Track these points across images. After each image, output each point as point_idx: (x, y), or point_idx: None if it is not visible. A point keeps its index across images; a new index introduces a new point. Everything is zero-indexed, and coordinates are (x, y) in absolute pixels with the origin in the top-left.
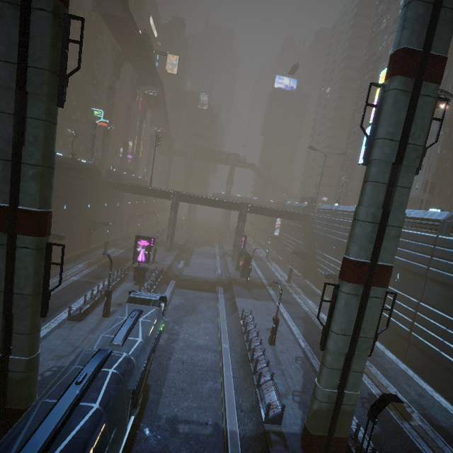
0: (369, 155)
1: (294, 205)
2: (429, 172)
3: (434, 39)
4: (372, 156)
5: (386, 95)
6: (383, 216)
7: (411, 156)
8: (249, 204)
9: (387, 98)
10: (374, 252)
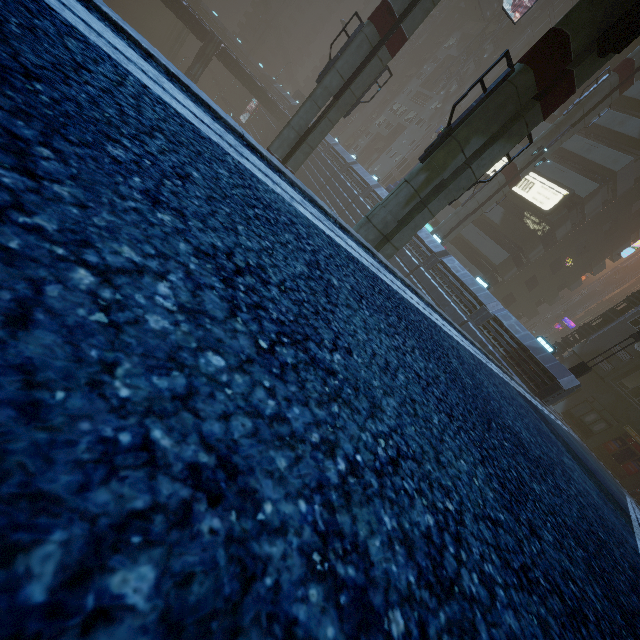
0: (324, 77)
1: (283, 94)
2: (414, 152)
3: (409, 16)
4: (324, 80)
5: (359, 34)
6: (306, 132)
7: (346, 100)
8: (223, 45)
9: (358, 38)
10: (287, 155)
